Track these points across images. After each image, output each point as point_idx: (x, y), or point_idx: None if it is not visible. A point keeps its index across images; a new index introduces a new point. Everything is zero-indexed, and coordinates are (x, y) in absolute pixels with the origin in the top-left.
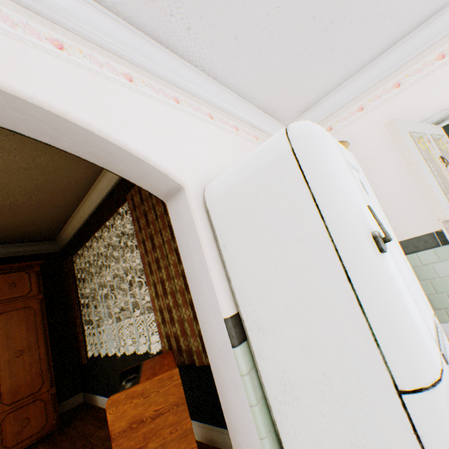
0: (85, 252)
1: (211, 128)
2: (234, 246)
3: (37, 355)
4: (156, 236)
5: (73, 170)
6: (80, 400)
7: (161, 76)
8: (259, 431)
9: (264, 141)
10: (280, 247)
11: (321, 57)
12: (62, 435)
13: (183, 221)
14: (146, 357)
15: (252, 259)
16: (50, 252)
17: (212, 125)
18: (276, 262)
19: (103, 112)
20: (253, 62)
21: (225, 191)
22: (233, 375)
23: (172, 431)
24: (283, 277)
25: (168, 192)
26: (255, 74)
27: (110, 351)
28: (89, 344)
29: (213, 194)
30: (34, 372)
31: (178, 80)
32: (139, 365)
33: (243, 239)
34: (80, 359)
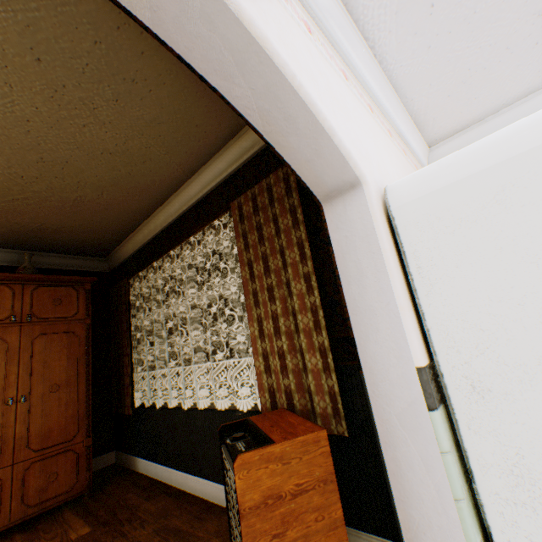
0: (147, 275)
1: (373, 123)
2: (438, 268)
3: (75, 394)
4: (273, 257)
5: (163, 165)
6: (111, 461)
7: (333, 40)
8: (469, 538)
9: (410, 159)
10: (538, 271)
11: (517, 53)
12: (95, 501)
13: (352, 229)
14: (226, 415)
15: (473, 288)
16: (98, 272)
17: (373, 120)
18: (524, 292)
19: (294, 55)
20: (435, 45)
21: (431, 192)
22: (425, 451)
23: (317, 519)
24: (537, 315)
25: (333, 189)
26: (429, 64)
27: (163, 403)
28: (132, 392)
29: (405, 196)
30: (70, 415)
31: (347, 51)
32: (243, 421)
33: (458, 259)
34: (121, 408)
